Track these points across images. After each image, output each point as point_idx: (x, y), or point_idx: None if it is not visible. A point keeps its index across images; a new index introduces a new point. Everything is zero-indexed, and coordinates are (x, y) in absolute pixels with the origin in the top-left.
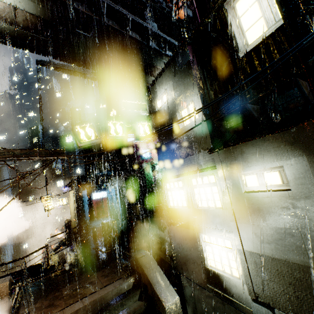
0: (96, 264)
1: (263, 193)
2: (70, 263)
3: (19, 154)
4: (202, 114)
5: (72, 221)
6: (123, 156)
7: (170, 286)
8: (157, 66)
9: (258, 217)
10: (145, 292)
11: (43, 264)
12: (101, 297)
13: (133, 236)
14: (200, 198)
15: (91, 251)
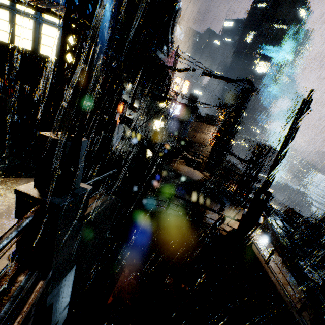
0: None
1: None
2: None
3: None
4: (130, 87)
5: None
6: None
7: None
8: None
9: (130, 111)
10: None
11: None
12: None
13: None
14: None
15: None
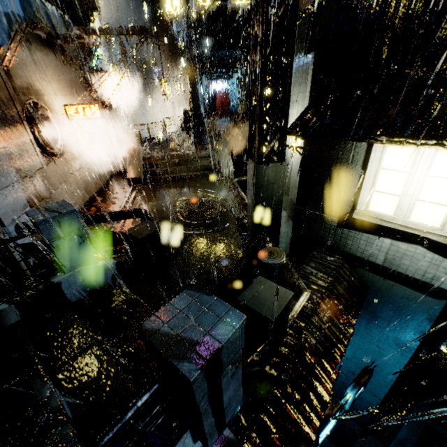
0: (194, 142)
1: None
2: (179, 139)
3: (121, 32)
4: None
5: (191, 111)
6: None
7: (230, 161)
8: None
9: None
10: (215, 161)
11: (163, 136)
12: (187, 154)
13: (233, 133)
14: None
15: (195, 136)
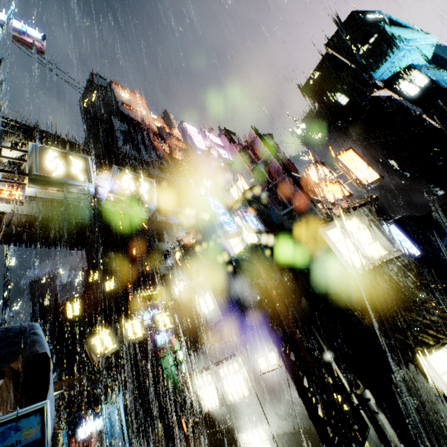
0: None
1: (271, 372)
2: None
3: None
4: (216, 305)
5: None
6: (126, 347)
7: None
8: (167, 234)
9: (274, 396)
10: None
11: None
12: None
13: None
14: (231, 390)
15: None
